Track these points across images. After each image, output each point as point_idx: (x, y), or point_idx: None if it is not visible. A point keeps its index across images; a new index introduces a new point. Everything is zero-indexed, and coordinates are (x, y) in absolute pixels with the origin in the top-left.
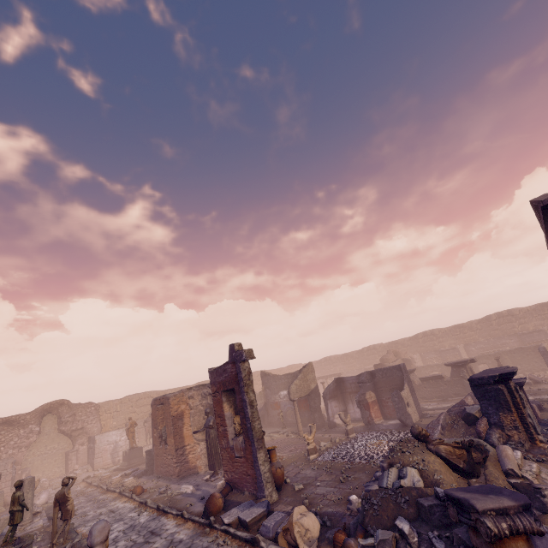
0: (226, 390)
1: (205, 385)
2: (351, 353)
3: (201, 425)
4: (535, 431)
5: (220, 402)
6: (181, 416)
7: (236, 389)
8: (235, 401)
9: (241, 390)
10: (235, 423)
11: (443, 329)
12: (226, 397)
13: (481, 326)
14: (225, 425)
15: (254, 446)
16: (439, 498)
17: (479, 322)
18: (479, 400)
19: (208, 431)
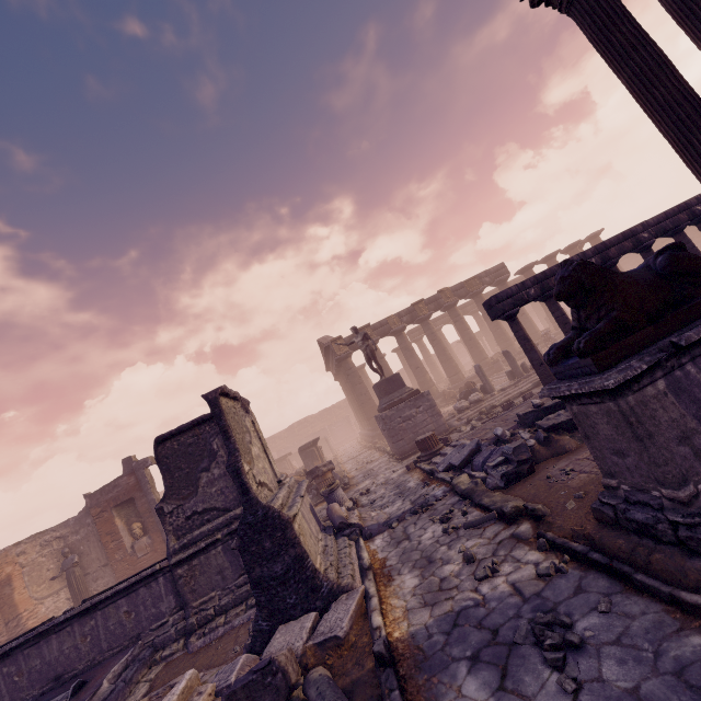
0: (118, 505)
1: (47, 531)
2: (161, 493)
3: (45, 579)
4: None
5: (110, 519)
6: (7, 581)
7: (137, 496)
8: (128, 512)
9: (147, 492)
10: (136, 528)
11: None
12: (117, 513)
13: (288, 434)
14: (120, 537)
15: None
16: None
17: (286, 431)
18: (304, 460)
19: (72, 570)
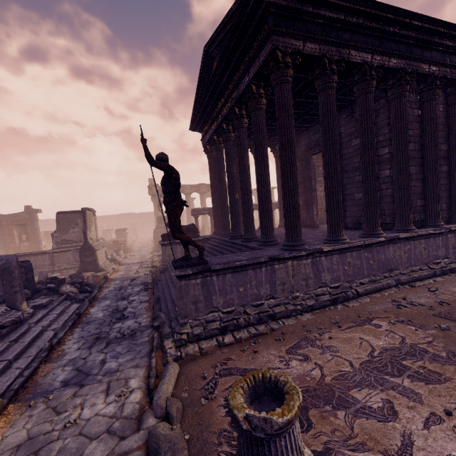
0: (17, 224)
1: None
2: None
3: None
4: (127, 243)
5: (11, 229)
6: None
7: (28, 224)
8: (21, 229)
9: (34, 224)
10: (24, 237)
11: (97, 216)
12: (15, 227)
13: (117, 218)
14: (15, 238)
15: (40, 243)
16: (109, 246)
17: (116, 216)
18: (116, 236)
19: None
